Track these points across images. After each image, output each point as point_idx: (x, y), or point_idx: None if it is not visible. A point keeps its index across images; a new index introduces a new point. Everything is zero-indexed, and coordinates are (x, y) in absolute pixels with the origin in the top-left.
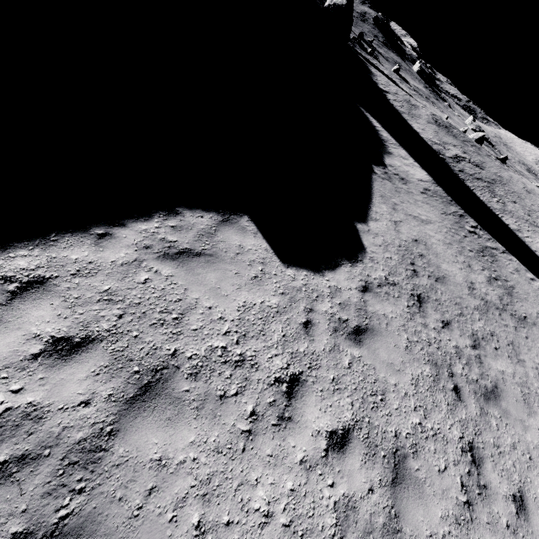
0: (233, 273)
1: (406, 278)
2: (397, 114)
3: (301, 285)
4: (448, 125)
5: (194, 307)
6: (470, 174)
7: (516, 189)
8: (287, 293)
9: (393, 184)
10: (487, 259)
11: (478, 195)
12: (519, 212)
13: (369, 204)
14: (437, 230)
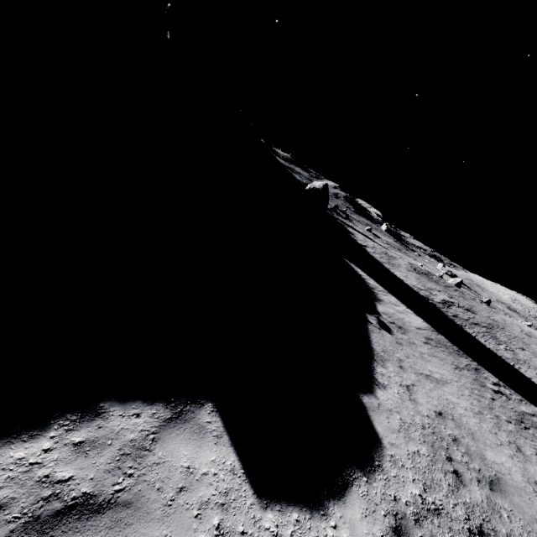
0: None
1: (450, 491)
2: (378, 263)
3: None
4: (426, 272)
5: None
6: (465, 319)
7: (516, 333)
8: None
9: (392, 334)
10: (533, 433)
11: (483, 343)
12: (533, 361)
13: (371, 363)
14: (458, 392)
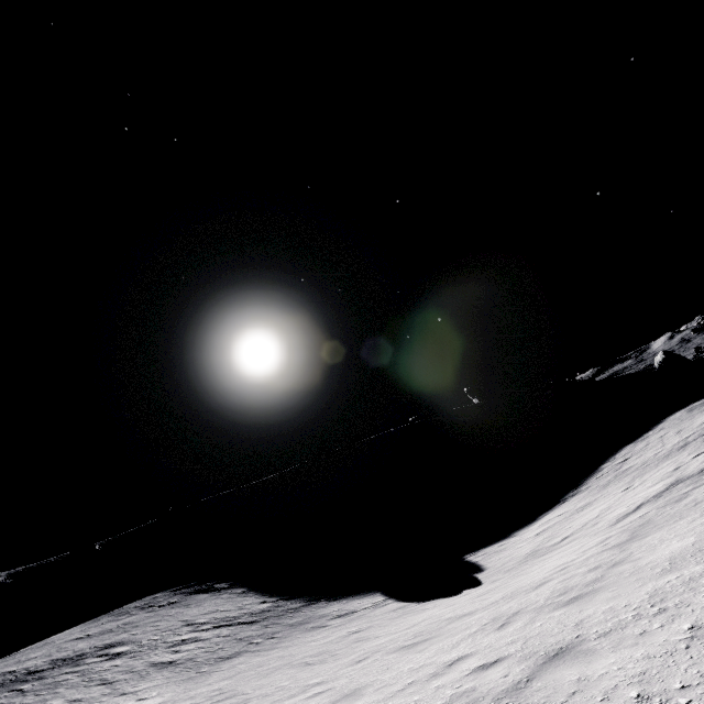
0: None
1: None
2: None
3: None
4: None
5: None
6: None
7: None
8: None
9: None
10: None
11: None
12: None
13: None
14: None
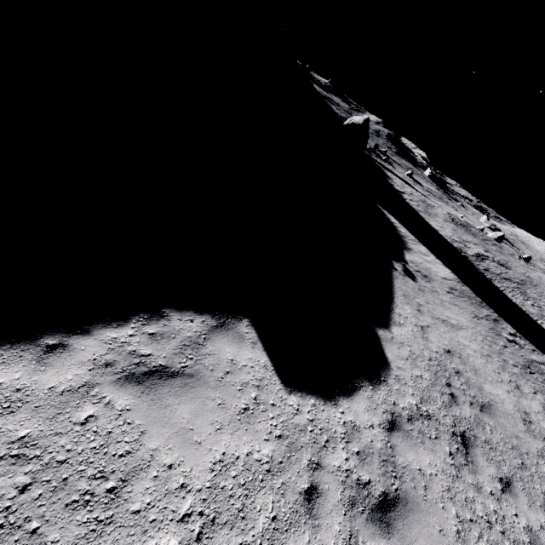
0: (216, 403)
1: (443, 406)
2: (413, 212)
3: (307, 421)
4: (465, 224)
5: (147, 466)
6: (496, 274)
7: None
8: (286, 436)
9: (416, 281)
10: (536, 378)
11: (510, 297)
12: None
13: (391, 304)
14: (471, 337)
